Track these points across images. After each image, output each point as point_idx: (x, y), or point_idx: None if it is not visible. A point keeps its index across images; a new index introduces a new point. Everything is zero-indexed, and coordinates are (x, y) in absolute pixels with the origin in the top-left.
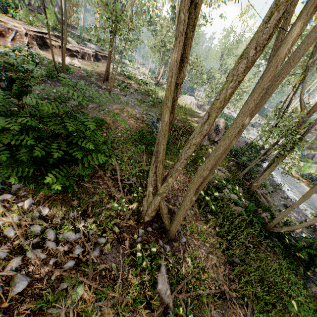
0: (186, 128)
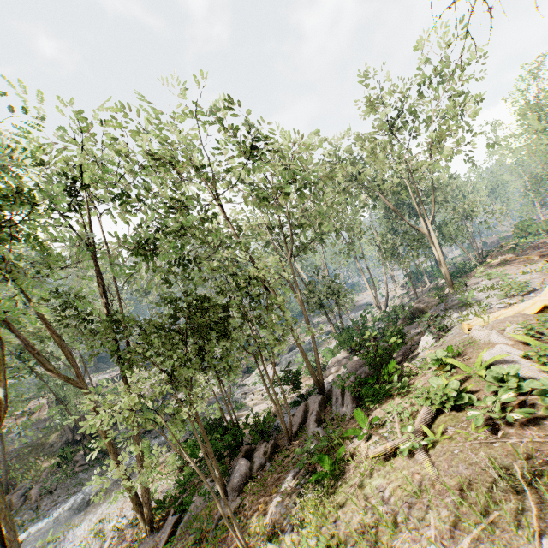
0: (40, 443)
